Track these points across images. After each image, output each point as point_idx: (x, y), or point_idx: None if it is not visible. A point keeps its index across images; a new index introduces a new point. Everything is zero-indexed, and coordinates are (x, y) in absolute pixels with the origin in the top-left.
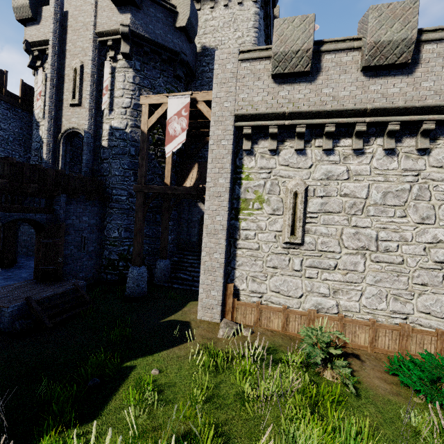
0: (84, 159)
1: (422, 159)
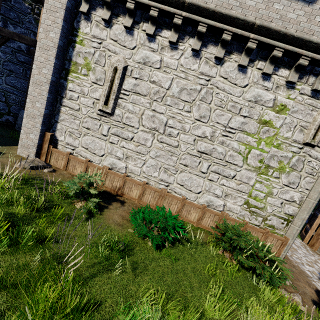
0: None
1: (216, 67)
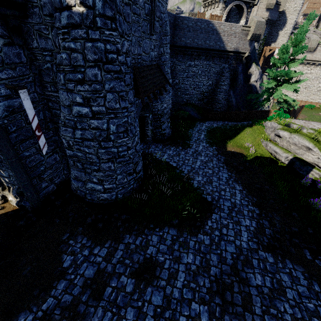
0: None
1: None
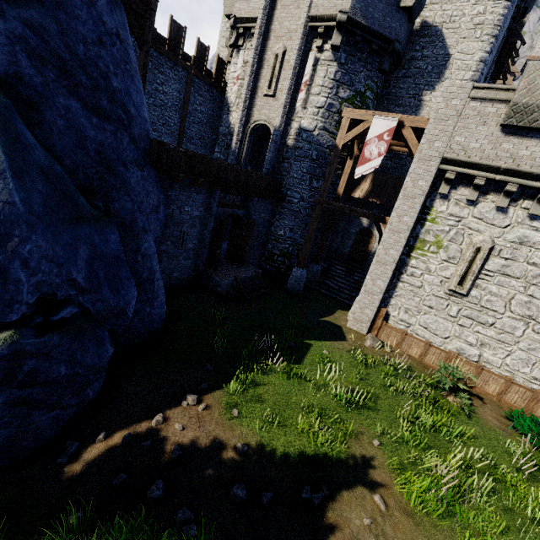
0: (270, 157)
1: None
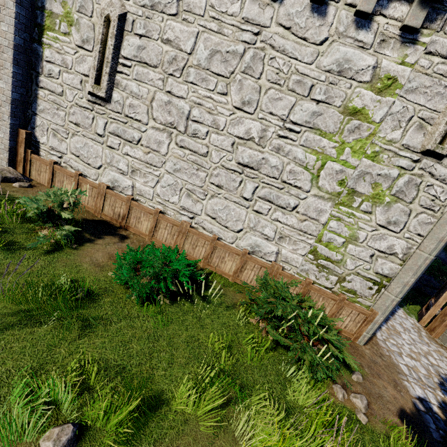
0: None
1: (271, 7)
